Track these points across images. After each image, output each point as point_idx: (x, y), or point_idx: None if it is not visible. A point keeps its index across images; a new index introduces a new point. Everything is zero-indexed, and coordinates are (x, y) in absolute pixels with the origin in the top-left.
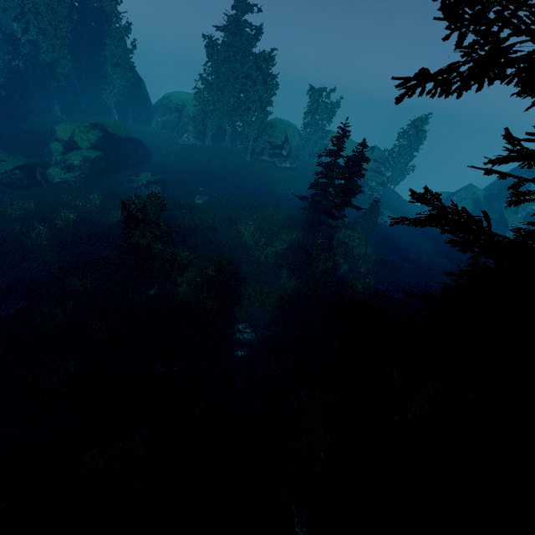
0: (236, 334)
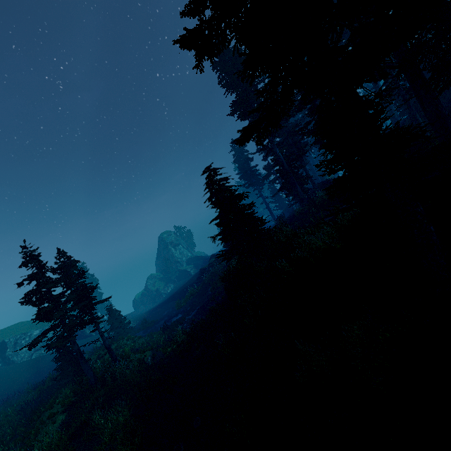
0: None
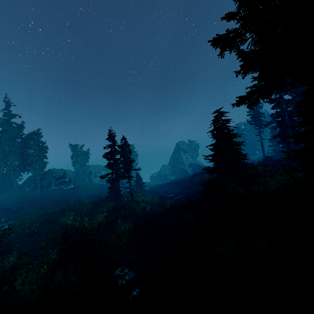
0: (118, 282)
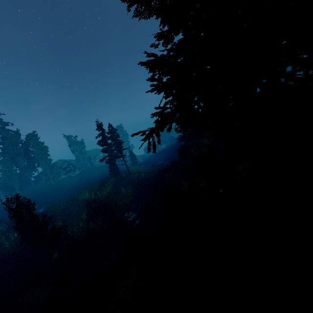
0: (127, 220)
